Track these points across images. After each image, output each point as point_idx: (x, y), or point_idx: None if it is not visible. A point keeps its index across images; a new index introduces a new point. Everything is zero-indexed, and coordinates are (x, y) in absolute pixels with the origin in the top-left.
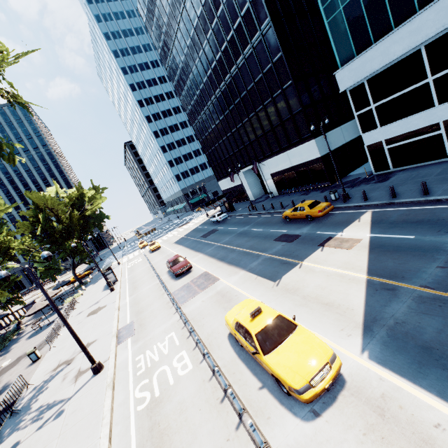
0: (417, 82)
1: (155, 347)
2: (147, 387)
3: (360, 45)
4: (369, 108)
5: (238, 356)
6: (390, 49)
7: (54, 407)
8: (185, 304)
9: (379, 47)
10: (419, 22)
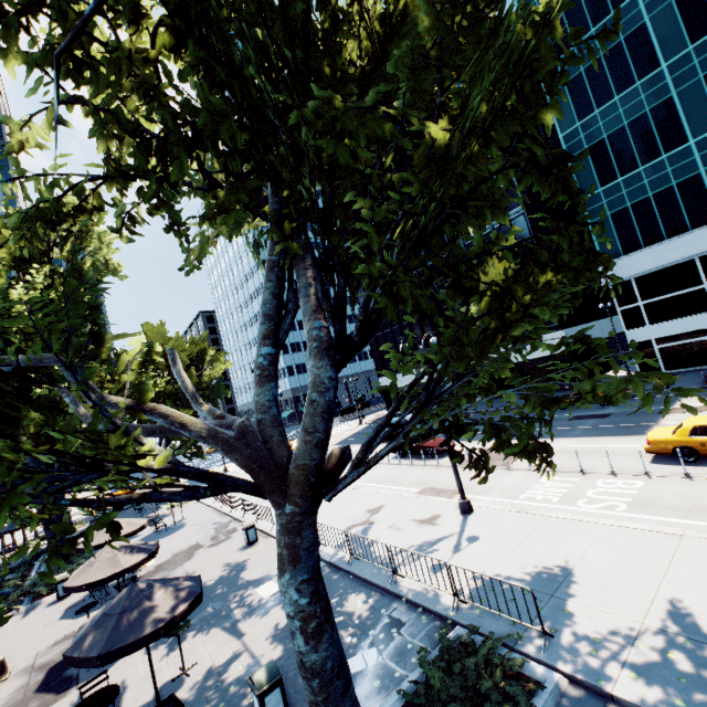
0: (692, 286)
1: (536, 487)
2: (596, 501)
3: (627, 247)
4: (636, 305)
5: (700, 466)
6: (664, 254)
7: (443, 540)
8: (514, 465)
9: (651, 251)
10: (693, 237)
